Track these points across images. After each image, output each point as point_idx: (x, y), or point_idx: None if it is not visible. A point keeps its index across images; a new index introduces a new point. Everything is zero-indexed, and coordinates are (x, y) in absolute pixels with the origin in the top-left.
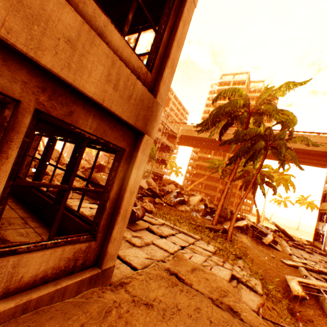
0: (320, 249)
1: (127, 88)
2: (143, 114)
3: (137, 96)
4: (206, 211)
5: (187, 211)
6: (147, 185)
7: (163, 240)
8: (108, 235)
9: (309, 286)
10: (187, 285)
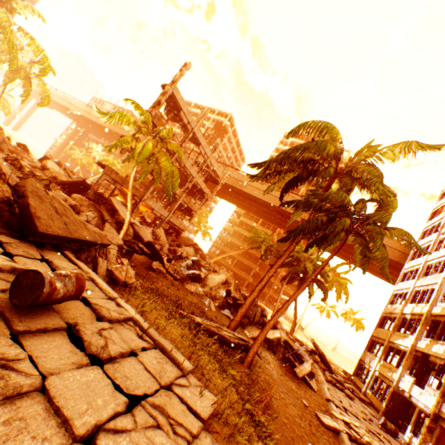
0: (360, 389)
1: None
2: None
3: None
4: (227, 302)
5: (198, 294)
6: (152, 238)
7: (88, 376)
8: None
9: None
10: None
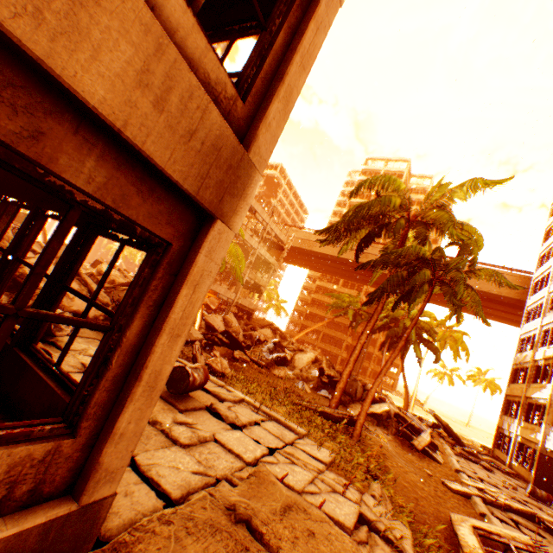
0: (504, 462)
1: (187, 114)
2: (217, 176)
3: (208, 137)
4: (321, 382)
5: (288, 378)
6: (224, 326)
7: (236, 434)
8: (108, 425)
9: (492, 537)
10: (269, 548)
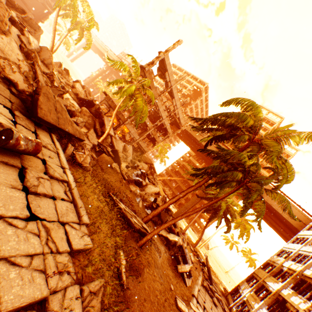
0: (229, 304)
1: None
2: None
3: None
4: (152, 205)
5: (135, 193)
6: (122, 149)
7: (14, 194)
8: None
9: None
10: None
